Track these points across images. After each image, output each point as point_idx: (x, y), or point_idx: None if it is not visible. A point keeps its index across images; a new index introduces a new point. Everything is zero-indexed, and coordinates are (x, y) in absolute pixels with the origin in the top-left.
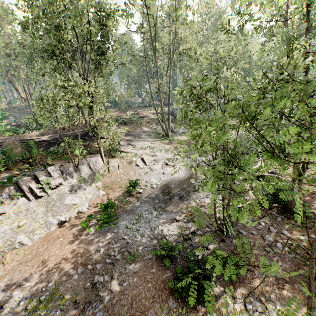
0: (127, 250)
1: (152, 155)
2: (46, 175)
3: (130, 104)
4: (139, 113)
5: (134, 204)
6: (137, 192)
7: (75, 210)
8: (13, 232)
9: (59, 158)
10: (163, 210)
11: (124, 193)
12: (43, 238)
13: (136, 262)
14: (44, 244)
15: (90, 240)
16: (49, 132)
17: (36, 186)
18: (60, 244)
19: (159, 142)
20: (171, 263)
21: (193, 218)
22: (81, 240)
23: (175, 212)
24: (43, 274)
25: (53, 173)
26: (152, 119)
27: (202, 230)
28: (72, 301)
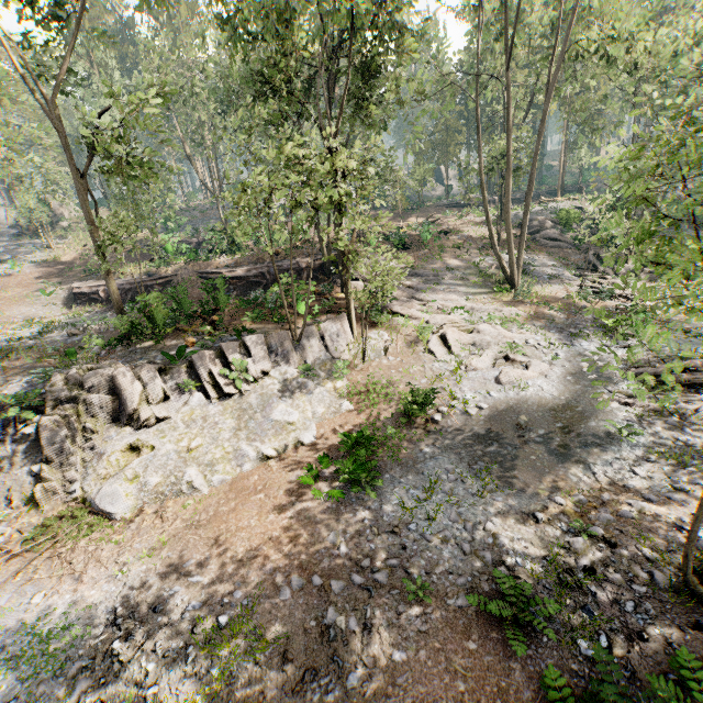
0: (401, 565)
1: (468, 329)
2: (240, 351)
3: (420, 201)
4: (440, 223)
5: (420, 448)
6: (426, 419)
7: (291, 436)
8: (179, 459)
9: (265, 317)
10: (496, 480)
11: (396, 417)
12: (229, 484)
13: (425, 607)
14: (229, 497)
15: (319, 515)
16: (250, 260)
17: (222, 372)
18: (260, 506)
19: (487, 298)
20: (527, 650)
21: (588, 527)
22: (299, 509)
23: (532, 494)
24: (225, 564)
25: (254, 348)
26: (470, 239)
27: (620, 572)
28: (279, 652)
